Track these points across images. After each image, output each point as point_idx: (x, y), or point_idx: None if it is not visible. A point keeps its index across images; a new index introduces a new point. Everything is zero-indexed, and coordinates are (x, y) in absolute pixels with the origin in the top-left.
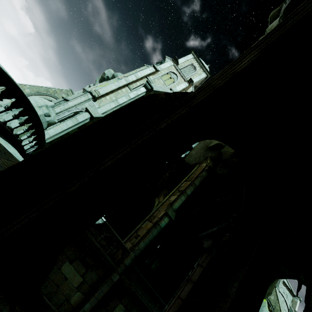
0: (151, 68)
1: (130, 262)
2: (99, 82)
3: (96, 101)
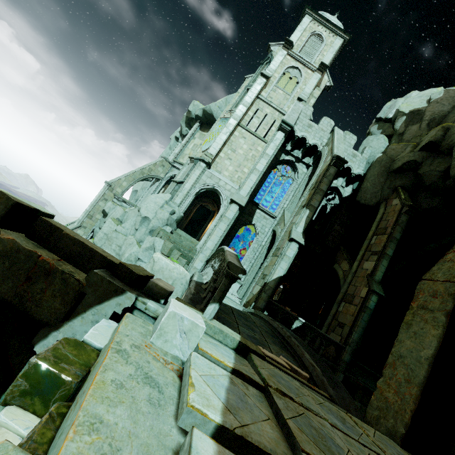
0: (260, 80)
1: (349, 357)
2: (186, 127)
3: (211, 167)
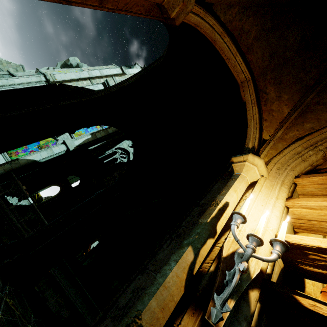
0: (118, 70)
1: None
2: (60, 67)
3: None
